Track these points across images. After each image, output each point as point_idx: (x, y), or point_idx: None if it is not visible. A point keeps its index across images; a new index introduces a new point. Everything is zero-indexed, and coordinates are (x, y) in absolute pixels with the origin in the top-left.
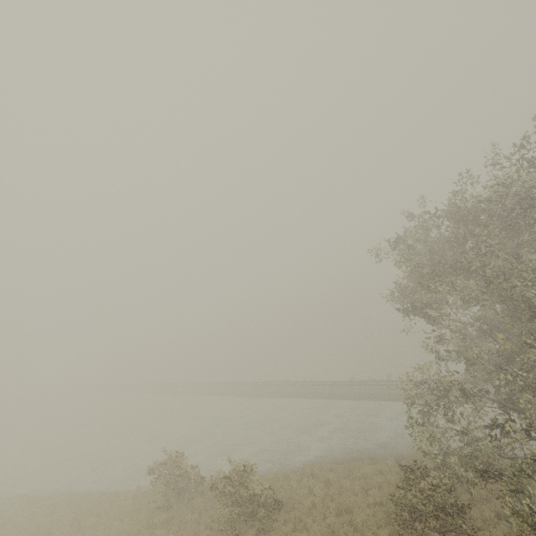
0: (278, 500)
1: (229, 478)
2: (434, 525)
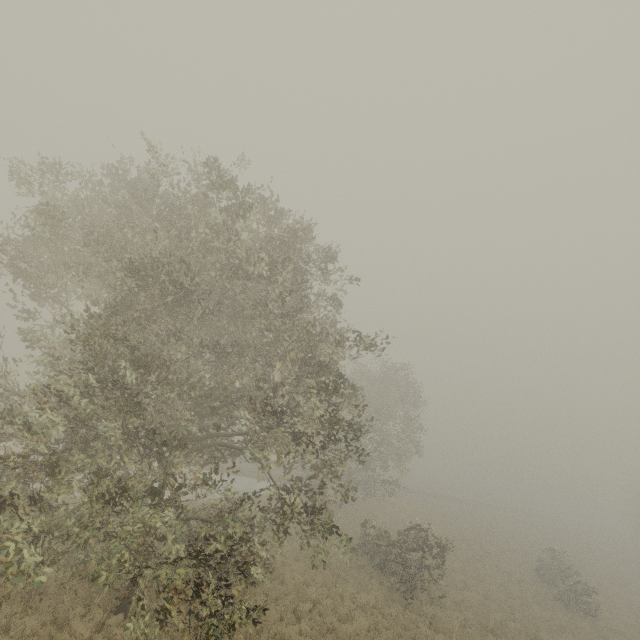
0: None
1: None
2: None
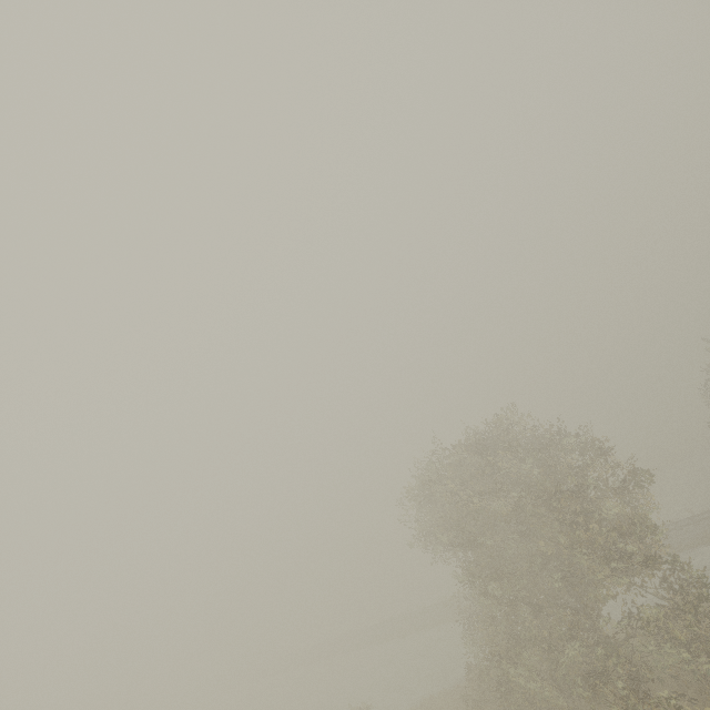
0: None
1: None
2: None
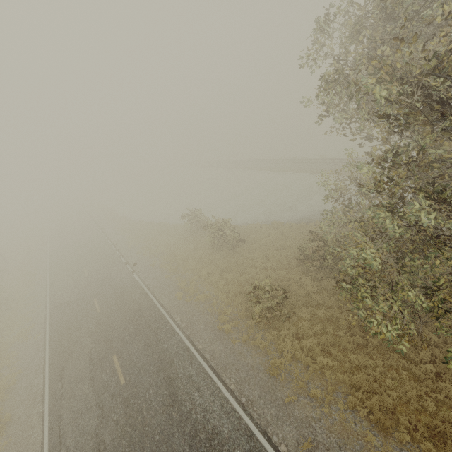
0: (242, 239)
1: (210, 227)
2: (316, 264)
